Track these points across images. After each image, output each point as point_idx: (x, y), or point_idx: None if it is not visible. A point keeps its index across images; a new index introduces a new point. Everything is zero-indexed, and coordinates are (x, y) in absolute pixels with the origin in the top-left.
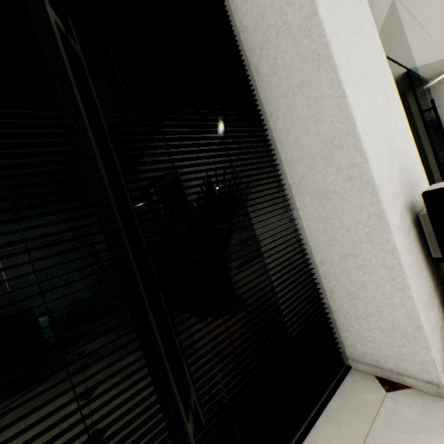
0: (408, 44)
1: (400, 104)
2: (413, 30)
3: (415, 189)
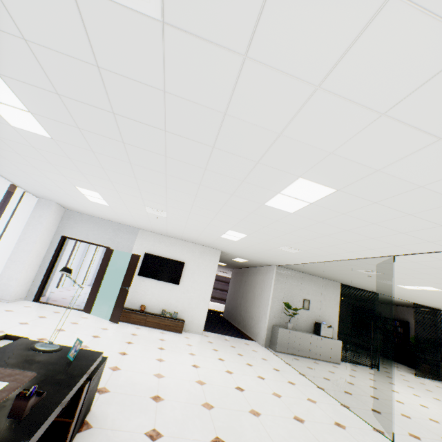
0: None
1: None
2: None
3: None
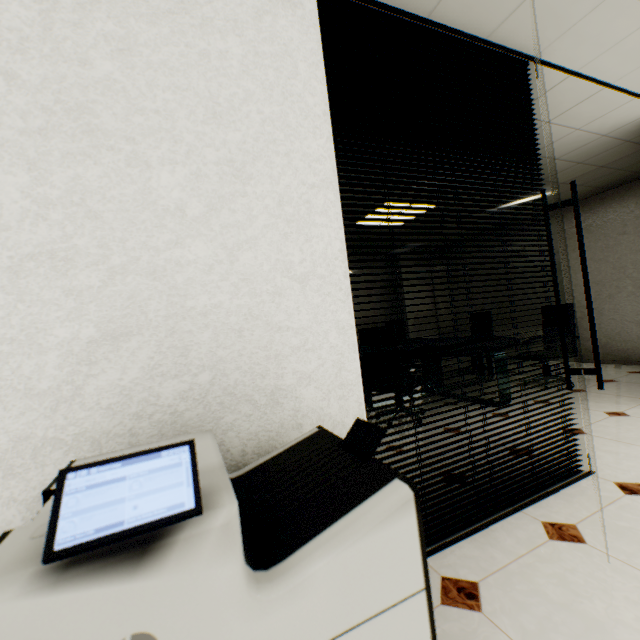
0: (638, 52)
1: (330, 194)
2: (635, 20)
3: (245, 417)
